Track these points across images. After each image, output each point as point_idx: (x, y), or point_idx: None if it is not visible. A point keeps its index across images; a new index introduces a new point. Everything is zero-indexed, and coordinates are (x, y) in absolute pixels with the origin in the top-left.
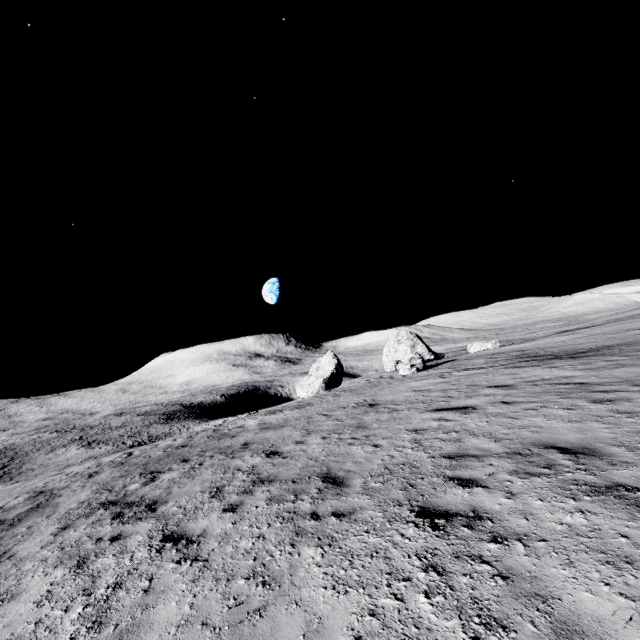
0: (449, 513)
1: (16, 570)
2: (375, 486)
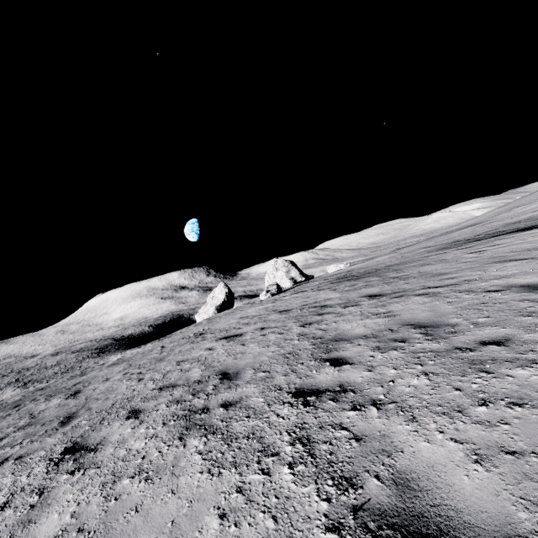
0: (82, 447)
1: None
2: (81, 424)
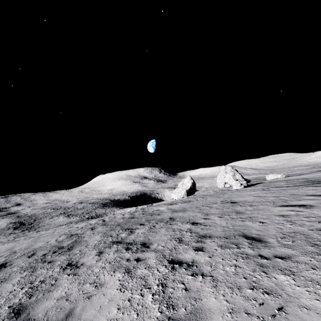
0: None
1: (91, 271)
2: (288, 243)
